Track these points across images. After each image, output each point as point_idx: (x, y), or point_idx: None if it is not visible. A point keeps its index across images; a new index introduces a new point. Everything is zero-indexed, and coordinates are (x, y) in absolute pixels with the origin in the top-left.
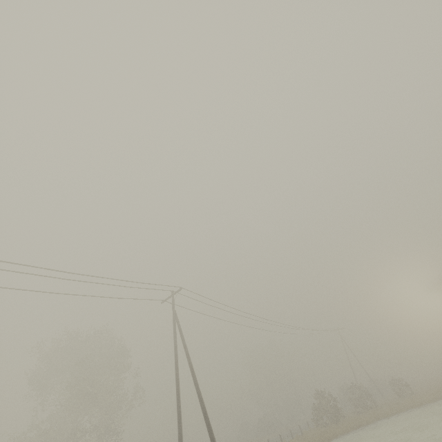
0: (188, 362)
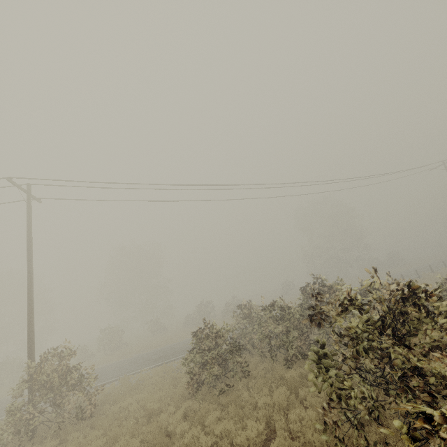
0: None
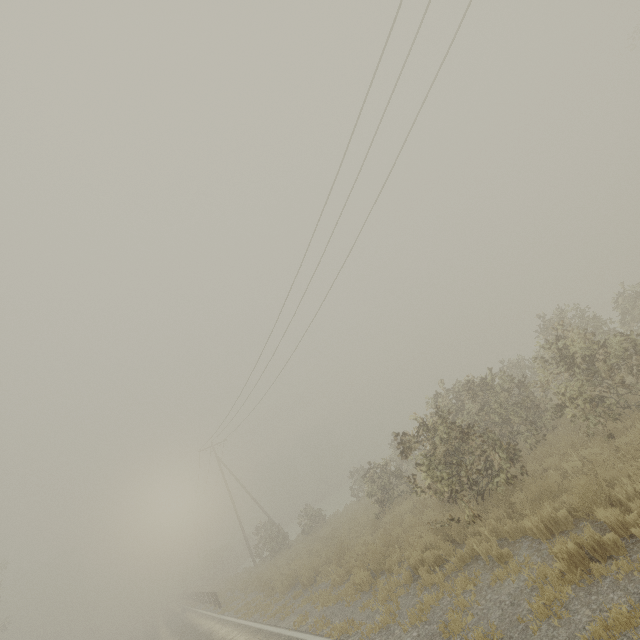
0: (244, 488)
